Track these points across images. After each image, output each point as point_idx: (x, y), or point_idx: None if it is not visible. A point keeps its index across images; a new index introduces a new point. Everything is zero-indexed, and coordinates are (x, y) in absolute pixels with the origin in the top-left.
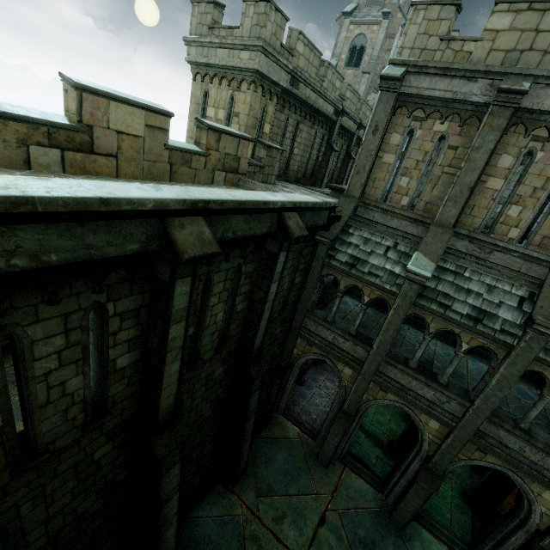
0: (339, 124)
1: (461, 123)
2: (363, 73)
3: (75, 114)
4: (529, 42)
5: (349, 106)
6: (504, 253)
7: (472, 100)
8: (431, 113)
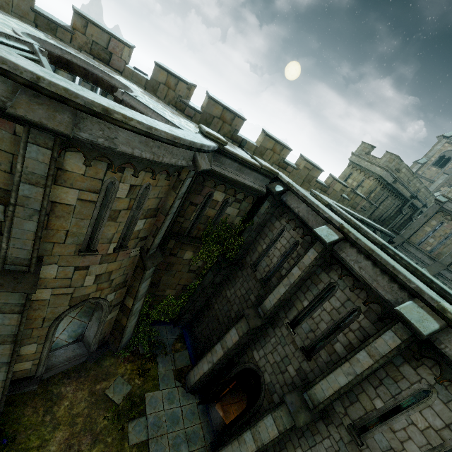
0: (410, 202)
1: None
2: (444, 173)
3: (328, 184)
4: None
5: (421, 195)
6: None
7: None
8: None
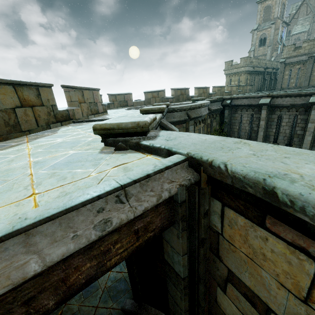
0: (266, 72)
1: (302, 64)
2: (268, 47)
3: (230, 90)
4: (312, 46)
5: (268, 65)
6: None
7: (303, 60)
8: (295, 65)
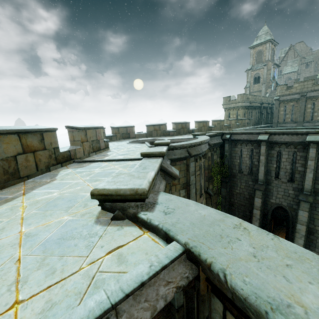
0: (262, 106)
1: (296, 102)
2: (262, 84)
3: (229, 123)
4: (303, 87)
5: (264, 101)
6: (318, 122)
7: (296, 98)
8: (288, 102)
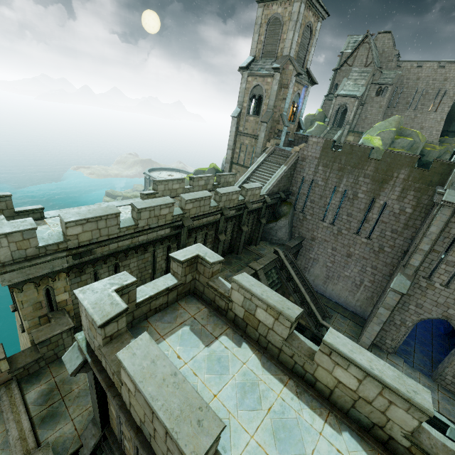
0: (186, 231)
1: None
2: (262, 122)
3: None
4: (152, 431)
5: (197, 211)
6: None
7: None
8: None
